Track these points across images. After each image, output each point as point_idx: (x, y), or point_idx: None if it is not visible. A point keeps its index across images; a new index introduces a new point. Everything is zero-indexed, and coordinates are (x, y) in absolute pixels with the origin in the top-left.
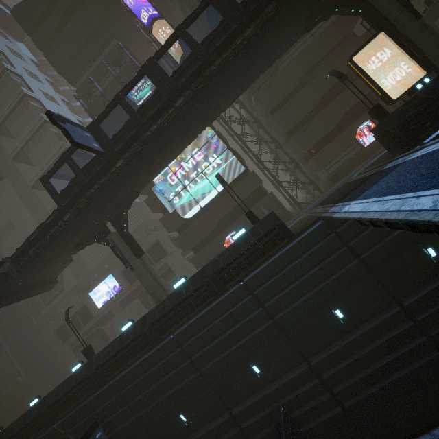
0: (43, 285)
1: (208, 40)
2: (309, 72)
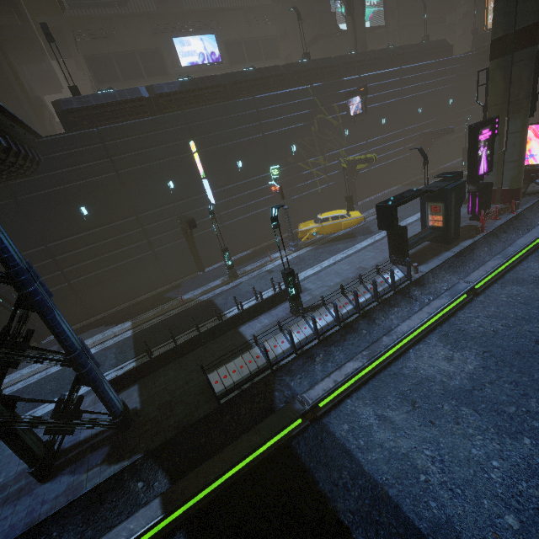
0: None
1: None
2: None
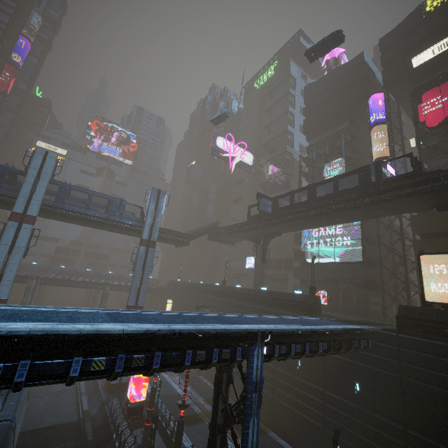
0: (229, 242)
1: (344, 192)
2: None
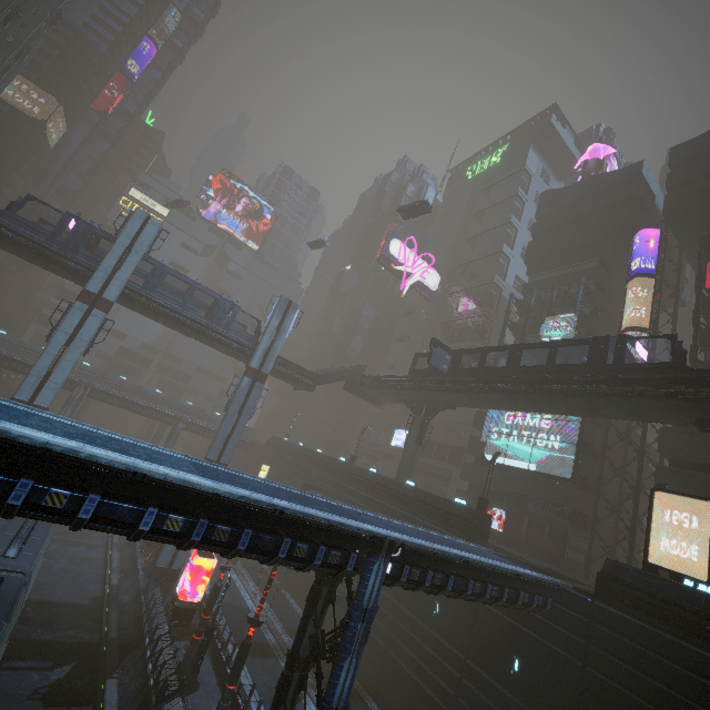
0: (375, 400)
1: (562, 367)
2: None
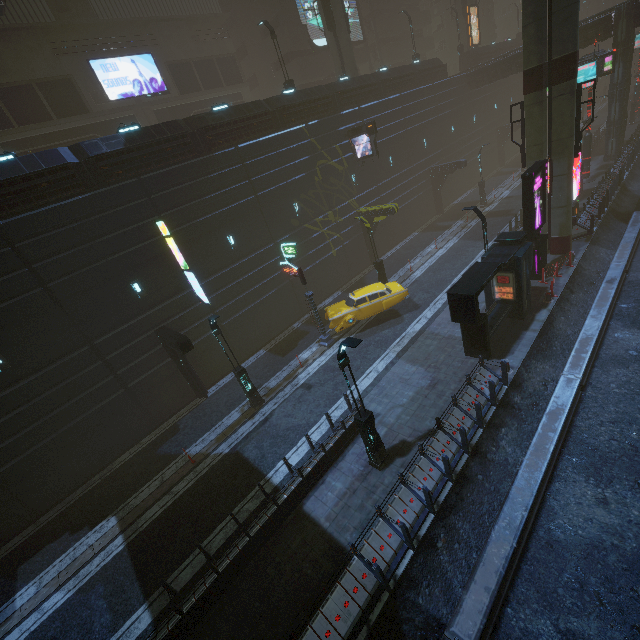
0: None
1: None
2: (398, 5)
